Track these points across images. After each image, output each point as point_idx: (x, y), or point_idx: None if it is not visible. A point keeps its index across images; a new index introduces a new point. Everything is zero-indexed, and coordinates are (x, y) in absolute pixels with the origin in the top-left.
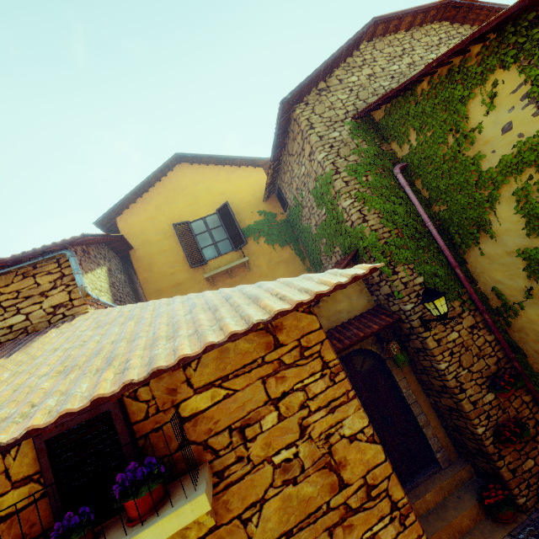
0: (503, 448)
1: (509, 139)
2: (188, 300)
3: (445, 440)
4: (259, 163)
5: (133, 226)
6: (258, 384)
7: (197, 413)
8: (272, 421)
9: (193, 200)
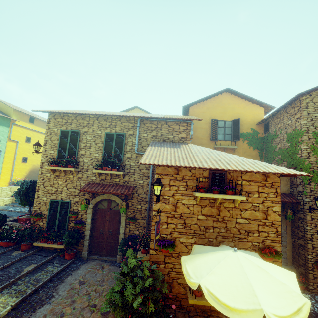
0: (315, 268)
1: None
2: (238, 157)
3: (290, 257)
4: (264, 105)
5: (195, 113)
6: (257, 186)
7: (240, 184)
8: (256, 196)
9: (224, 111)
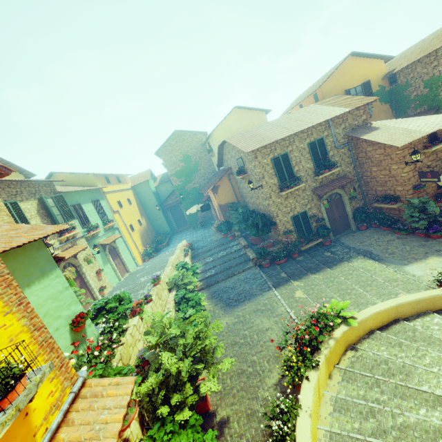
0: None
1: None
2: (427, 117)
3: None
4: (384, 58)
5: (327, 90)
6: None
7: None
8: None
9: (351, 78)
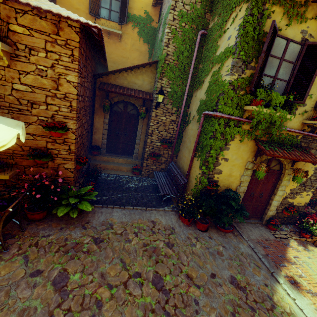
0: (149, 158)
1: (227, 44)
2: None
3: (141, 152)
4: None
5: None
6: (43, 41)
7: (16, 32)
8: (43, 55)
9: None
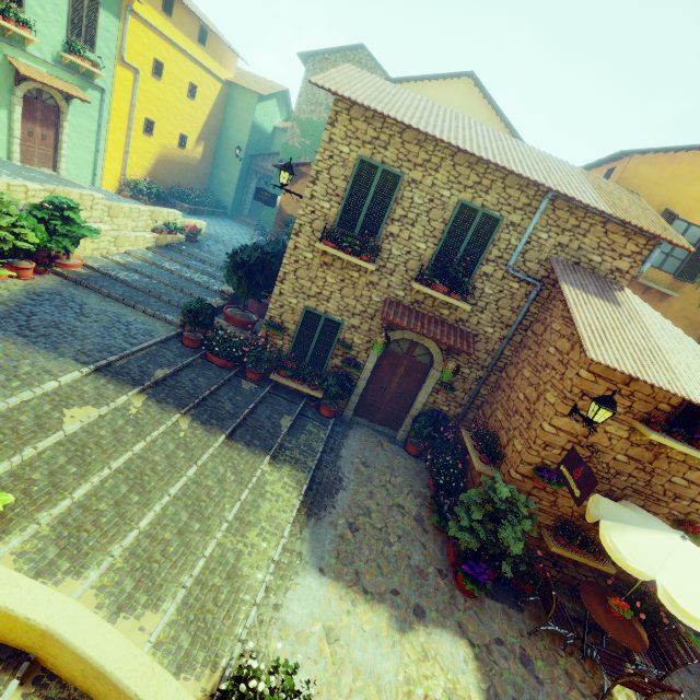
0: None
1: None
2: None
3: None
4: None
5: (636, 177)
6: None
7: None
8: None
9: None
